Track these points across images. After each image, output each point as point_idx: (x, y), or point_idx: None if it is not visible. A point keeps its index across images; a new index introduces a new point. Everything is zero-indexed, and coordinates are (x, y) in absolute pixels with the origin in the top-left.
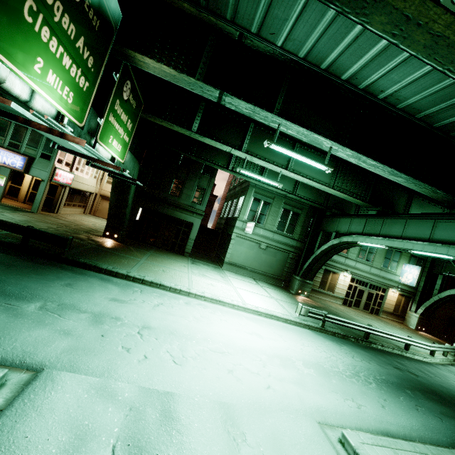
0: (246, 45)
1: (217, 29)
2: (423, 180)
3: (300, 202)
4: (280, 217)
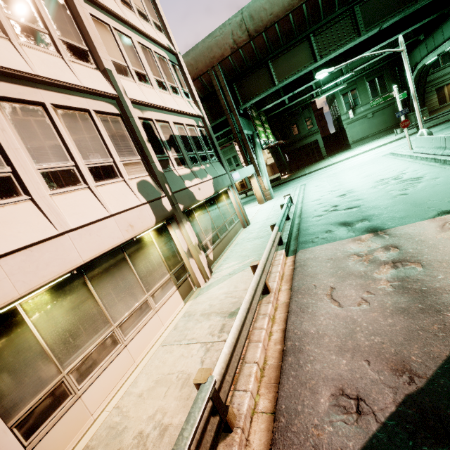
0: None
1: None
2: (411, 24)
3: (377, 67)
4: (369, 89)
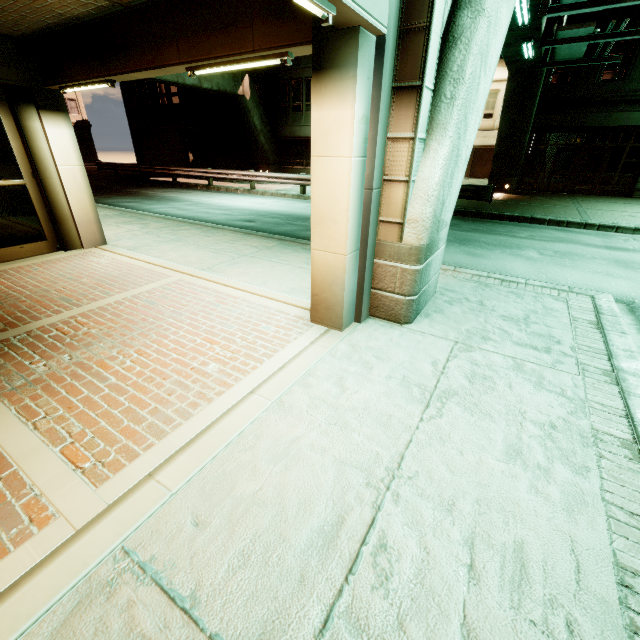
0: None
1: None
2: None
3: None
4: None
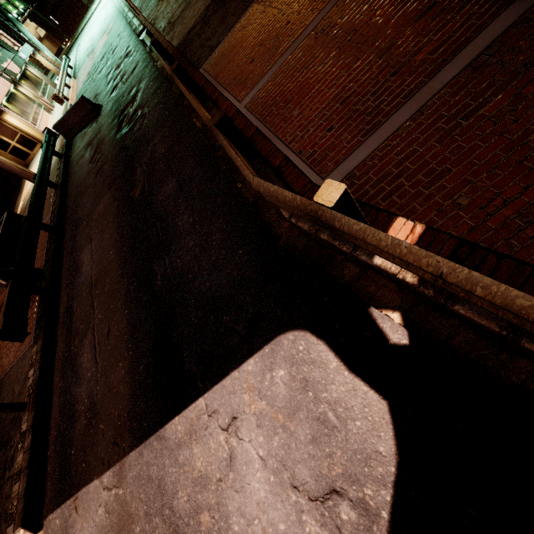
0: None
1: None
2: None
3: None
4: None
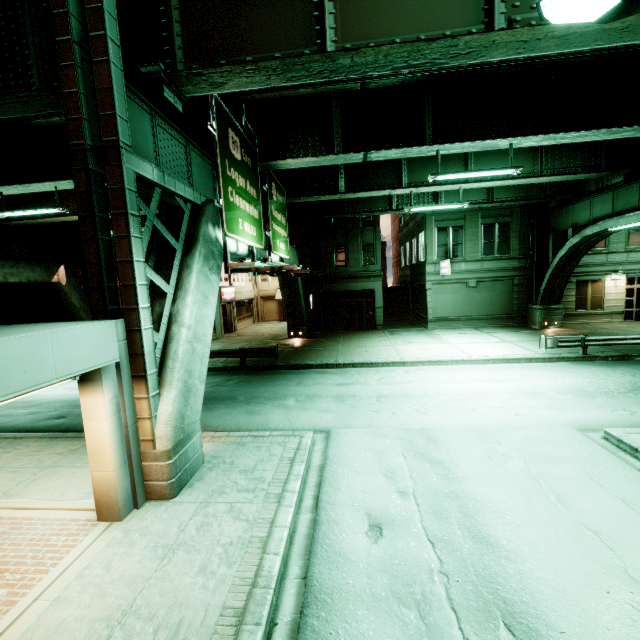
0: (371, 89)
1: (336, 92)
2: None
3: (504, 206)
4: (482, 238)
